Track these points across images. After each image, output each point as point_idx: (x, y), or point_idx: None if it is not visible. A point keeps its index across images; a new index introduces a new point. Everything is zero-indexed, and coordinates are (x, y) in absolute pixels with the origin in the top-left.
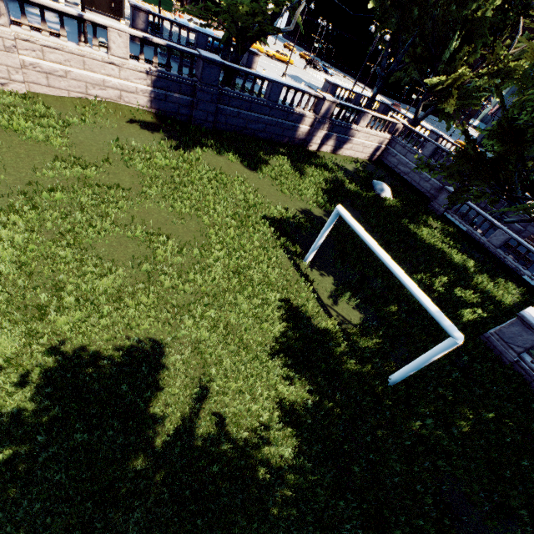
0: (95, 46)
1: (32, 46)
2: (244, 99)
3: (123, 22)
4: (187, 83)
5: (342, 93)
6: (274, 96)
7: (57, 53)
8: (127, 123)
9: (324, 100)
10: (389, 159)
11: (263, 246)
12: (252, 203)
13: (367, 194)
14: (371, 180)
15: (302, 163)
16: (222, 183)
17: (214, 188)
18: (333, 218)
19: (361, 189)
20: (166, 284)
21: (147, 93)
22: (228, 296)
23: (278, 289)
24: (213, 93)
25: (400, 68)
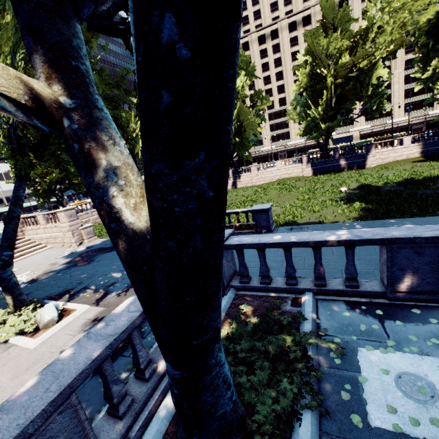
0: (398, 145)
1: (379, 153)
2: None
3: (395, 144)
4: (437, 142)
5: None
6: None
7: (386, 152)
8: (412, 163)
9: None
10: None
11: None
12: None
13: None
14: None
15: None
16: None
17: None
18: None
19: None
20: None
21: (418, 152)
22: None
23: None
24: None
25: None
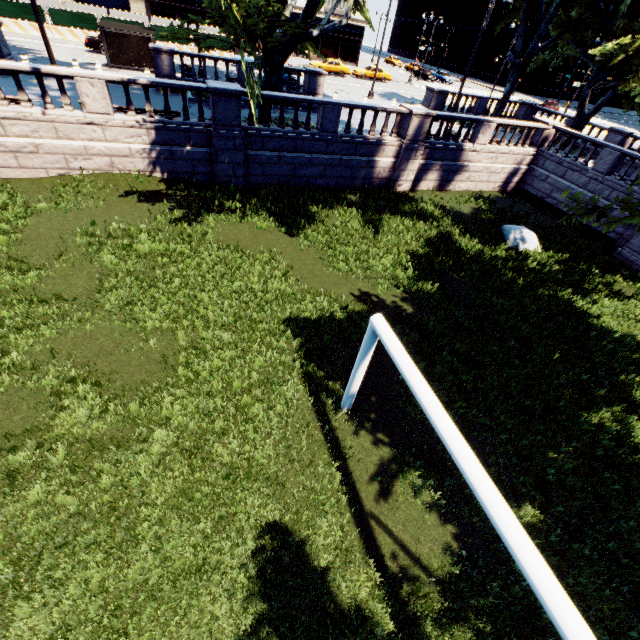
0: (67, 105)
1: None
2: (285, 137)
3: (147, 73)
4: (197, 130)
5: (462, 102)
6: (329, 124)
7: (21, 124)
8: (119, 198)
9: (411, 115)
10: (535, 186)
11: (265, 382)
12: (274, 295)
13: (491, 251)
14: (502, 224)
15: (382, 213)
16: (233, 267)
17: (217, 278)
18: (368, 339)
19: (482, 243)
20: (32, 498)
21: (145, 153)
22: (152, 513)
23: (267, 482)
24: (235, 136)
25: (545, 45)
